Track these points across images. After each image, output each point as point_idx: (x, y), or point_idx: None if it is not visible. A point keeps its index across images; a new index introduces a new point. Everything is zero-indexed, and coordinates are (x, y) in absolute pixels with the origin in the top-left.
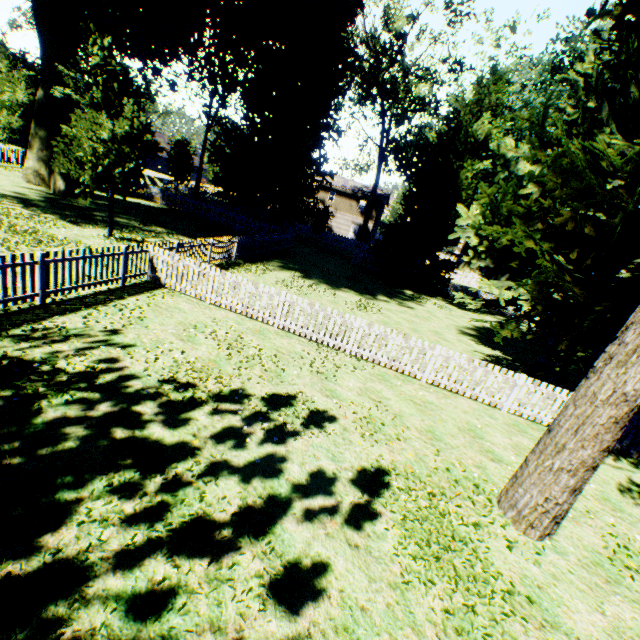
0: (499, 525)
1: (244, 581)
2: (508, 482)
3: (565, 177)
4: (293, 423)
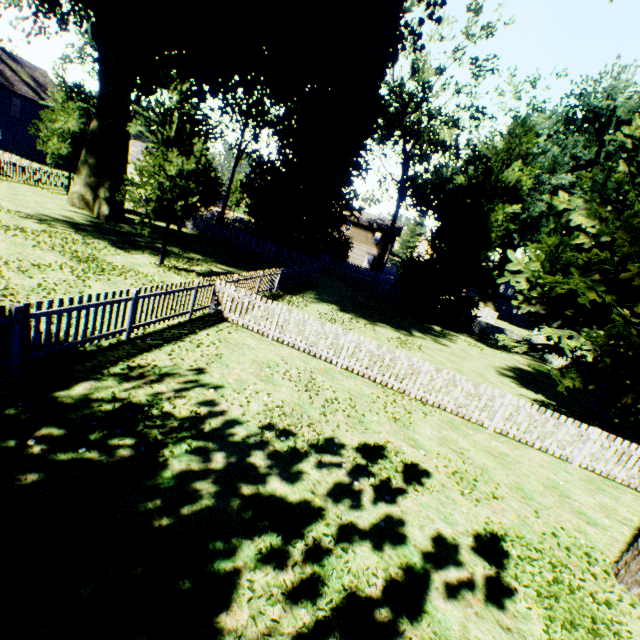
0: (627, 603)
1: None
2: (626, 553)
3: (635, 235)
4: (395, 478)
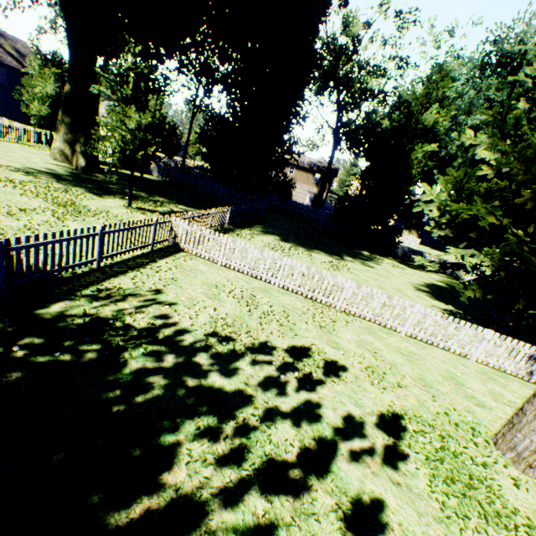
0: (501, 464)
1: (324, 515)
2: (504, 427)
3: (528, 165)
4: (316, 372)
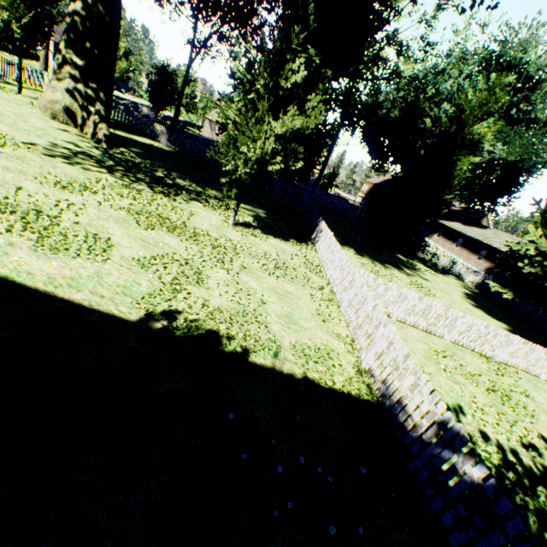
0: None
1: None
2: None
3: None
4: None
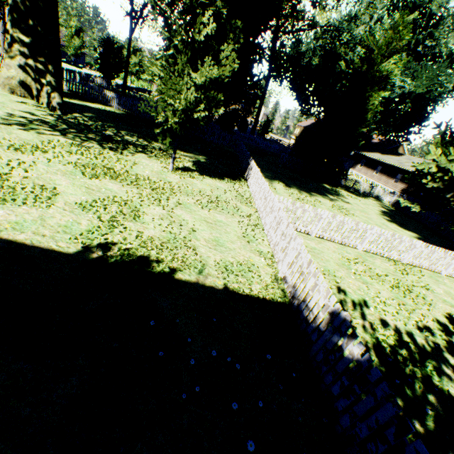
0: None
1: None
2: None
3: None
4: None
